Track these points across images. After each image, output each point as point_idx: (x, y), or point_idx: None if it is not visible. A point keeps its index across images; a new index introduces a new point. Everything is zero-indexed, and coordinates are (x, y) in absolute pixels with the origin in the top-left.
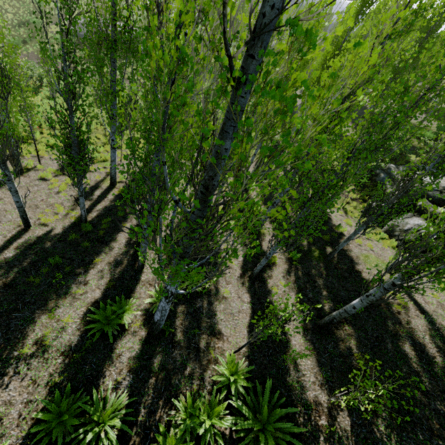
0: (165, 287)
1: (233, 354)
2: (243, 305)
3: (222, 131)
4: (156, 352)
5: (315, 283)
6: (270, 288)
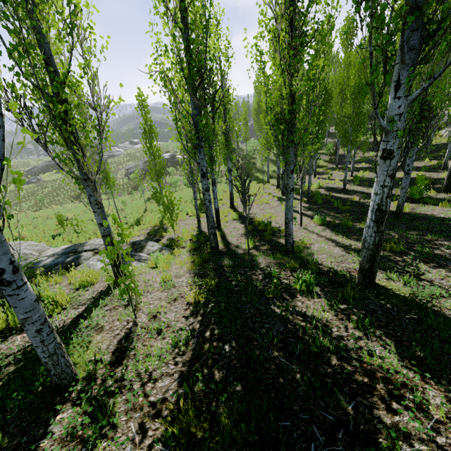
0: None
1: None
2: None
3: None
4: None
5: None
6: None
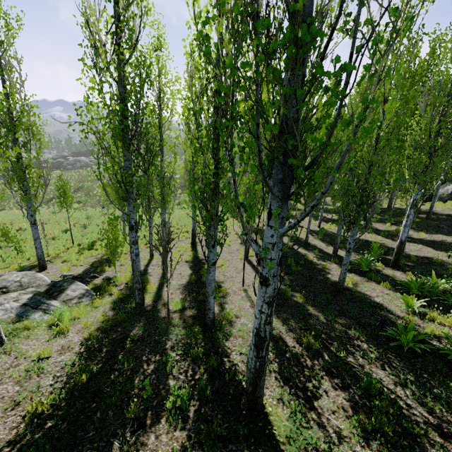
0: (413, 201)
1: (450, 254)
2: (417, 246)
3: (447, 101)
4: (408, 270)
5: (439, 227)
6: (419, 237)
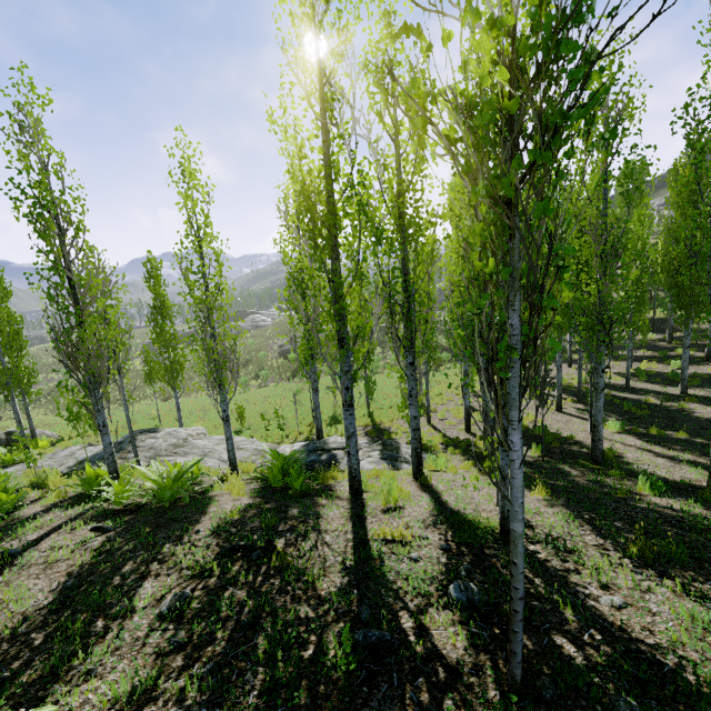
0: None
1: None
2: None
3: None
4: None
5: None
6: None
